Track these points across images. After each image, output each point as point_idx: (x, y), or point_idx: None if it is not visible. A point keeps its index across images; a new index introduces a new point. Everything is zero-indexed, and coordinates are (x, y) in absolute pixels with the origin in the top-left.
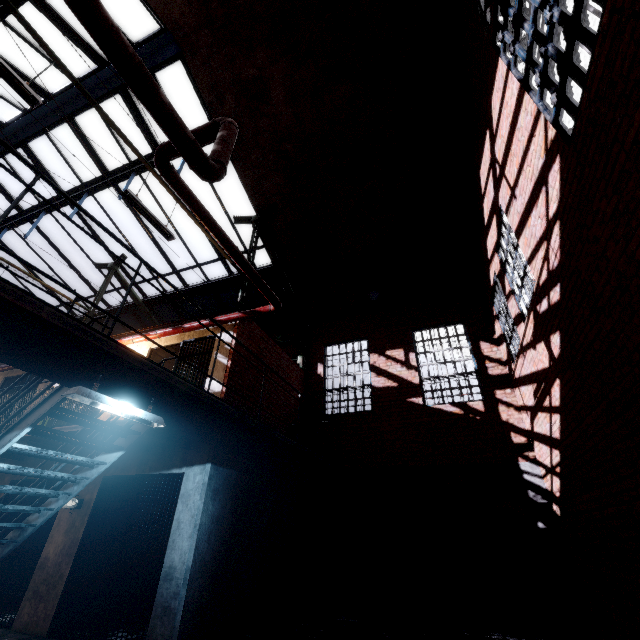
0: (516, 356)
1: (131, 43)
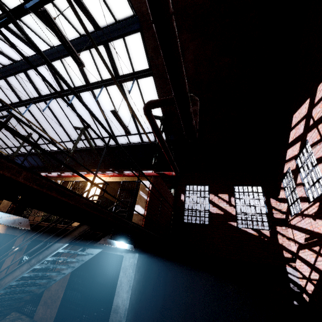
0: (295, 214)
1: (116, 20)
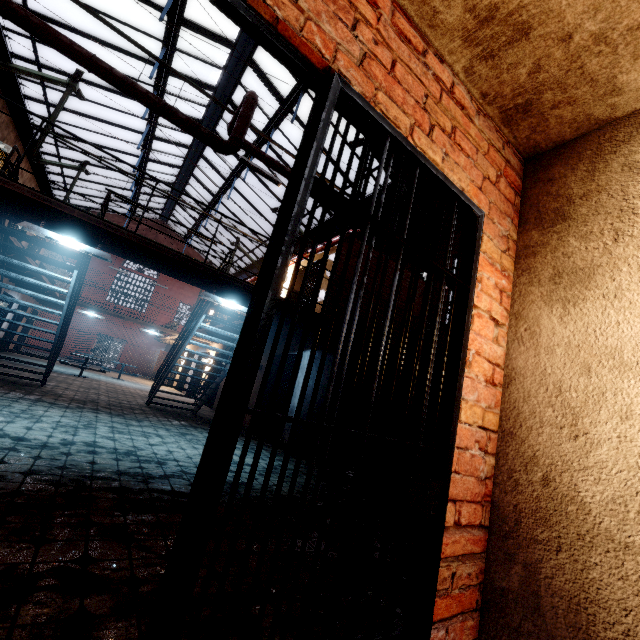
0: None
1: None
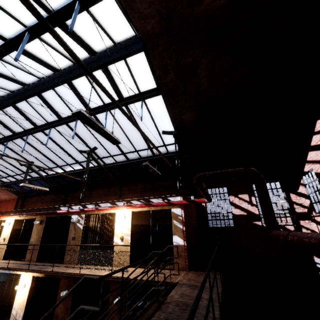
0: None
1: (115, 43)
